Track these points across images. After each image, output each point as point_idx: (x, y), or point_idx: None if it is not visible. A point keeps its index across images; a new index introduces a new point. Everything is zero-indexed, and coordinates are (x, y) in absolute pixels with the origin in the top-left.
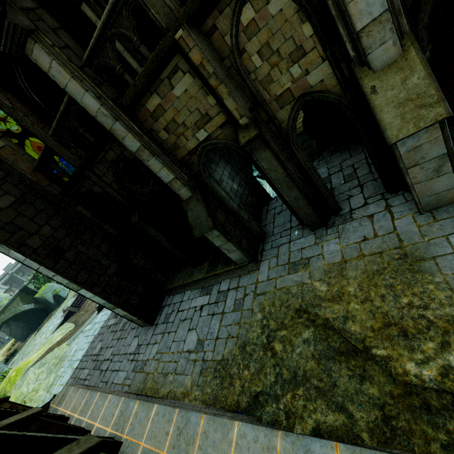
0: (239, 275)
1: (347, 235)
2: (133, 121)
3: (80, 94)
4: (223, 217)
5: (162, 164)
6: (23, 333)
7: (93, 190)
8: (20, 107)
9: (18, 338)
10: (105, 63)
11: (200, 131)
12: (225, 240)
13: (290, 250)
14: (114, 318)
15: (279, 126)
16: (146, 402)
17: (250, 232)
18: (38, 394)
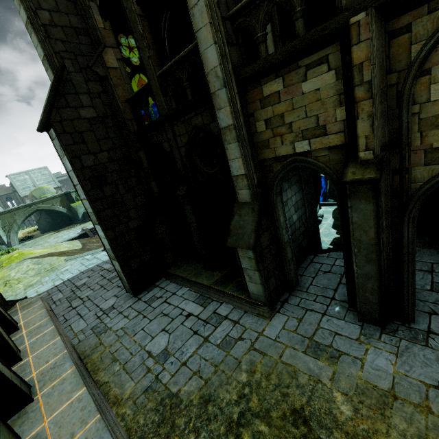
0: (245, 310)
1: (410, 360)
2: (239, 96)
3: (207, 44)
4: (267, 242)
5: (240, 153)
6: (46, 226)
7: (162, 144)
8: (148, 38)
9: (40, 228)
10: (249, 25)
11: (303, 141)
12: (254, 266)
13: (320, 324)
14: (111, 265)
15: (406, 184)
16: (79, 376)
17: (283, 273)
18: (18, 286)
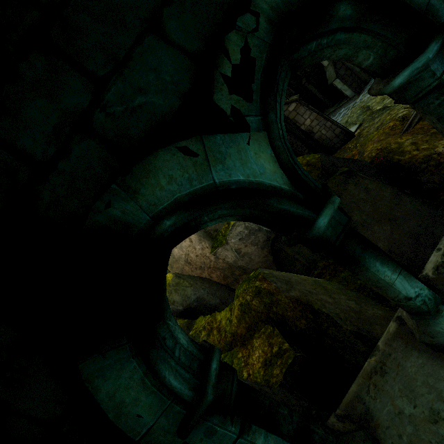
0: (350, 103)
1: None
2: None
3: None
4: (343, 72)
5: None
6: None
7: None
8: None
9: None
10: None
11: None
12: (342, 84)
13: None
14: None
15: None
16: None
17: (359, 79)
18: None
